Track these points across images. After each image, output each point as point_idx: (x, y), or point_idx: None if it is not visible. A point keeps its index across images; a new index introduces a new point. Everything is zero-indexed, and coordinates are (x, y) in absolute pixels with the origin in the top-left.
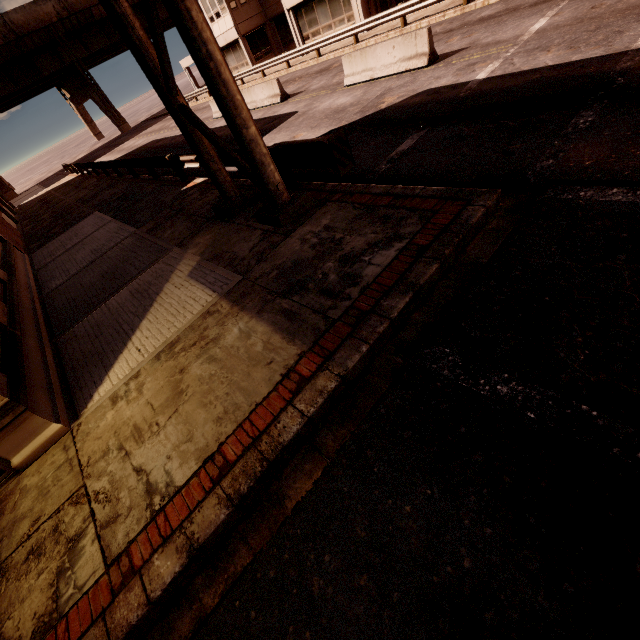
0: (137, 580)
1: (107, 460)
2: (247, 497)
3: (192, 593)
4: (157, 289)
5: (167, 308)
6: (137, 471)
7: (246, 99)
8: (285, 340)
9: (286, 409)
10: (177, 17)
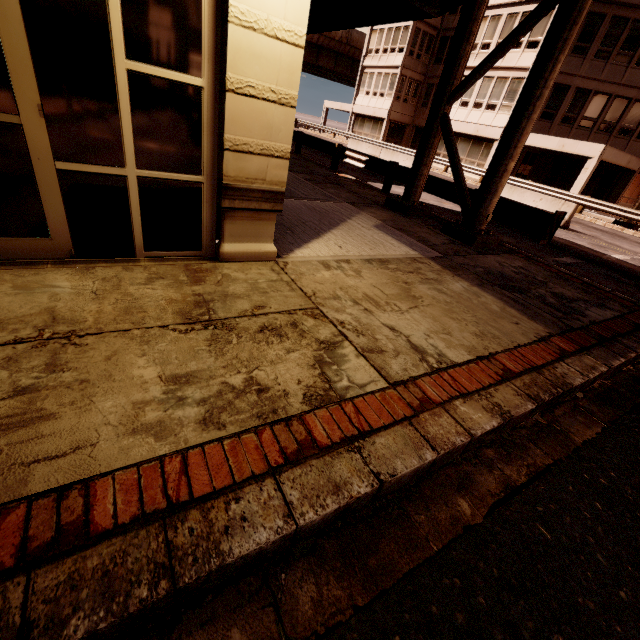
0: (442, 411)
1: (342, 303)
2: (538, 408)
3: (486, 459)
4: (339, 218)
5: (360, 235)
6: (390, 328)
7: (386, 156)
8: (524, 316)
9: (559, 362)
10: (547, 59)
